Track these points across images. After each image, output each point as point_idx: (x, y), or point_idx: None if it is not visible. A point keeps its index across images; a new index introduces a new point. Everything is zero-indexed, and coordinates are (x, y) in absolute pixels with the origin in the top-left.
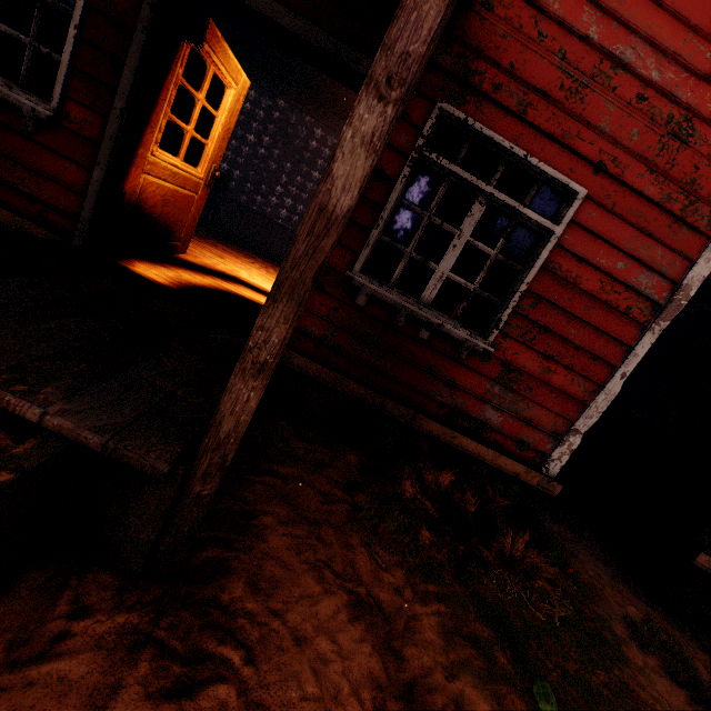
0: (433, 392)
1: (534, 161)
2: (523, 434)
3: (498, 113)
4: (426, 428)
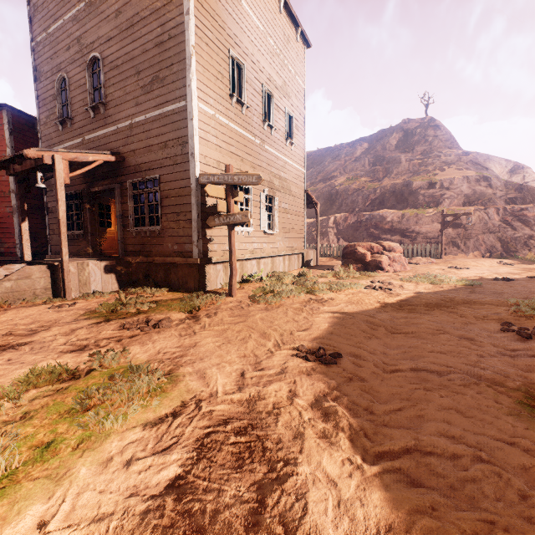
0: None
1: None
2: (10, 250)
3: None
4: None
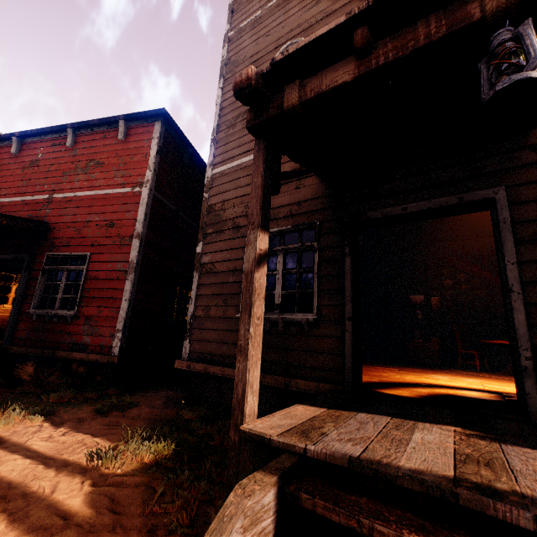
0: (64, 340)
1: (74, 253)
2: (101, 342)
3: (63, 248)
4: (60, 355)
